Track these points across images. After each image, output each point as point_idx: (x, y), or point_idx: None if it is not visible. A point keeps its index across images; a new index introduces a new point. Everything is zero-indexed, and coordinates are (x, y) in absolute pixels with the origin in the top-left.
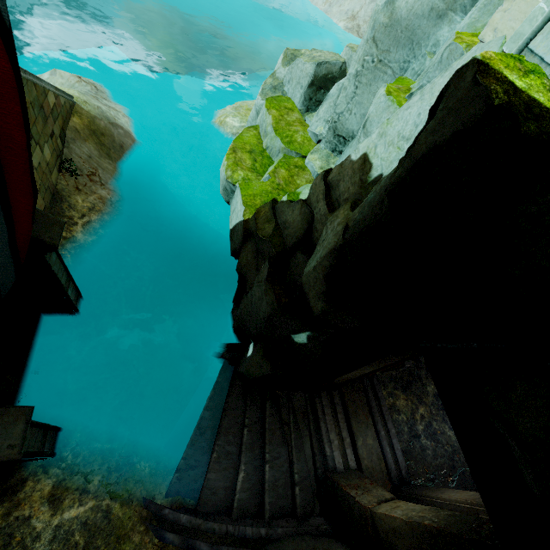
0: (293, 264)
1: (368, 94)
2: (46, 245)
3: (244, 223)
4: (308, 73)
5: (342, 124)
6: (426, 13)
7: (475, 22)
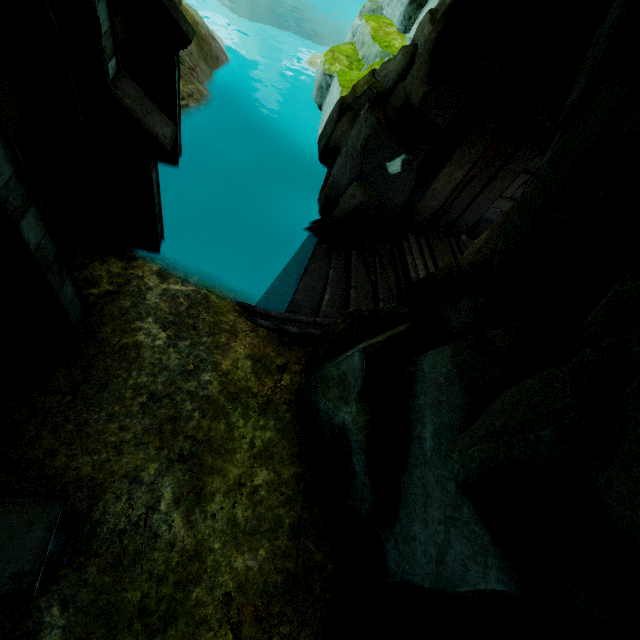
0: (393, 98)
1: None
2: (184, 35)
3: (341, 99)
4: None
5: None
6: None
7: None
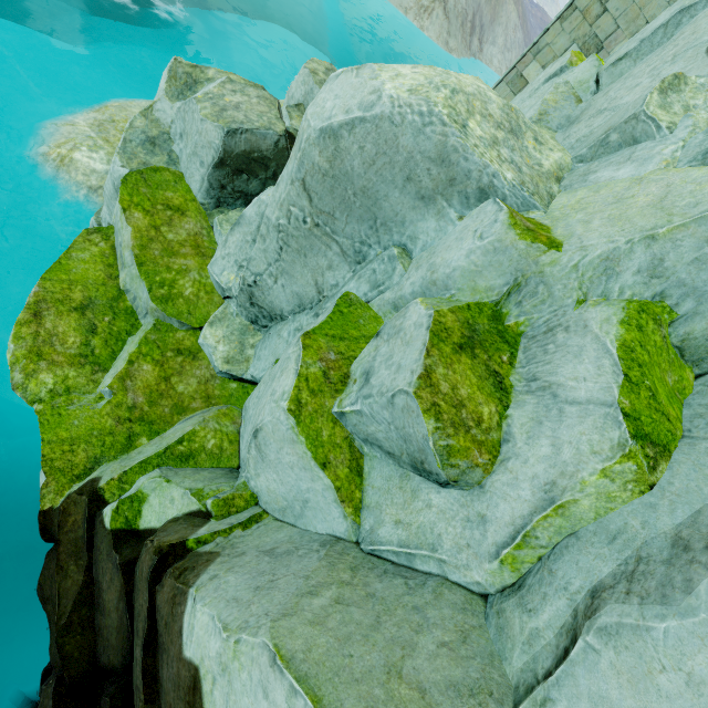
0: None
1: (302, 267)
2: None
3: (41, 520)
4: (211, 142)
5: (263, 291)
6: (399, 181)
7: (476, 274)
